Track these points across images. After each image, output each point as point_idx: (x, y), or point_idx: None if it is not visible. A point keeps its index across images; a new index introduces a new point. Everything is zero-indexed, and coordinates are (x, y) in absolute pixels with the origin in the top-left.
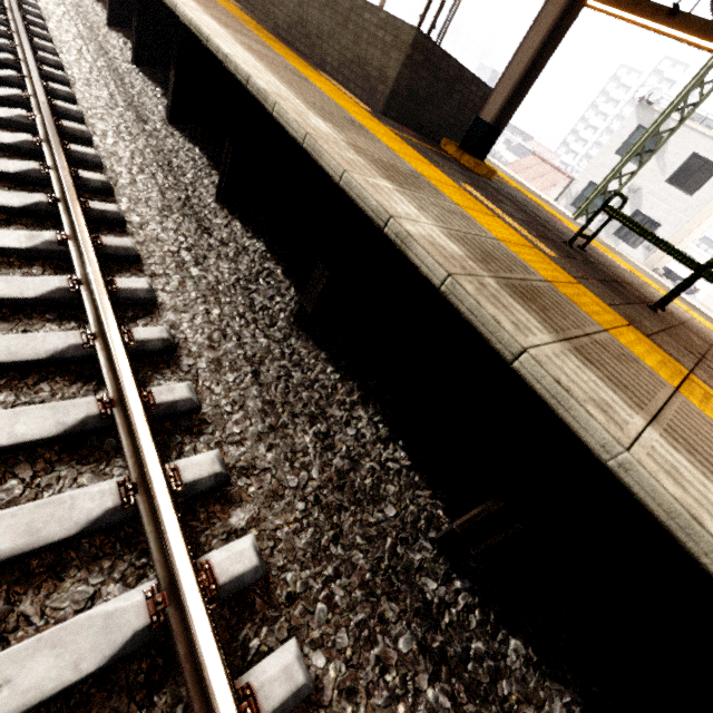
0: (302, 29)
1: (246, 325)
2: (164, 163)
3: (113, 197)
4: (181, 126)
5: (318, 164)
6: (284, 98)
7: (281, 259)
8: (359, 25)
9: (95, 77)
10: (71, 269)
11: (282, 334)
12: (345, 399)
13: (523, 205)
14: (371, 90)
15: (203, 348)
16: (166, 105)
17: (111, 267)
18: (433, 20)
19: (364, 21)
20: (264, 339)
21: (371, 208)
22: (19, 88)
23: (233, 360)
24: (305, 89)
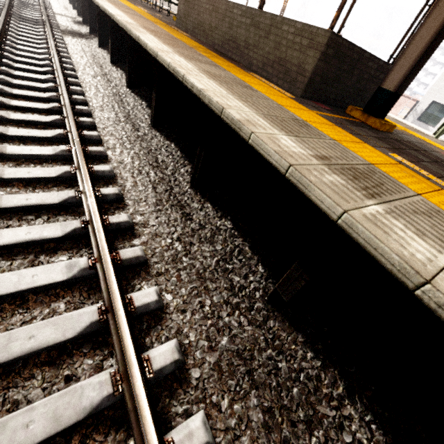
0: (233, 43)
1: (232, 312)
2: (153, 161)
3: (123, 202)
4: (160, 128)
5: (305, 195)
6: (253, 122)
7: (246, 234)
8: (278, 35)
9: (105, 103)
10: (99, 285)
11: (261, 317)
12: (331, 392)
13: (425, 151)
14: (291, 81)
15: (204, 351)
16: (150, 115)
17: (127, 276)
18: (343, 21)
19: (283, 32)
20: (248, 325)
21: (390, 261)
22: (62, 126)
23: (229, 359)
24: (256, 100)
